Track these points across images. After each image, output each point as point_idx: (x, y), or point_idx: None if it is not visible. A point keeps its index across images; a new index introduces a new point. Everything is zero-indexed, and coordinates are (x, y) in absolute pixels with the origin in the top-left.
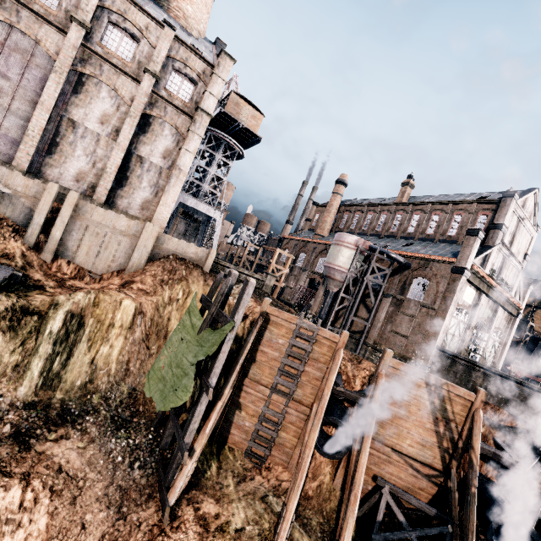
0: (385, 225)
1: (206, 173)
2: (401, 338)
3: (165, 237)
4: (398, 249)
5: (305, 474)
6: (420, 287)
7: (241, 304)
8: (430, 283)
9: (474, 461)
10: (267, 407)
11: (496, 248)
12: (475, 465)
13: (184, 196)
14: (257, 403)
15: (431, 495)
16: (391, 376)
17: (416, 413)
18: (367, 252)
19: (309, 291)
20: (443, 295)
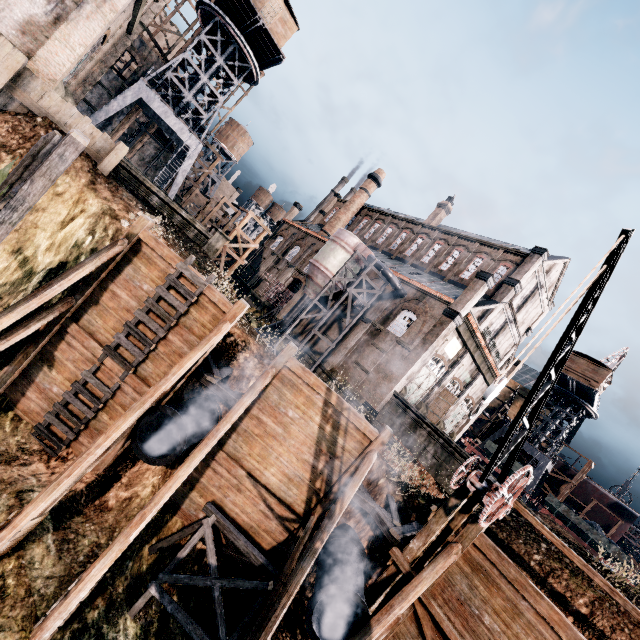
0: (402, 245)
1: (197, 80)
2: (362, 372)
3: (36, 83)
4: (402, 274)
5: (80, 470)
6: (405, 322)
7: (42, 169)
8: (417, 320)
9: (337, 511)
10: (91, 374)
11: (502, 306)
12: (336, 516)
13: (150, 93)
14: (80, 364)
15: (277, 542)
16: (283, 381)
17: (297, 437)
18: (364, 262)
19: (289, 293)
20: (424, 337)
